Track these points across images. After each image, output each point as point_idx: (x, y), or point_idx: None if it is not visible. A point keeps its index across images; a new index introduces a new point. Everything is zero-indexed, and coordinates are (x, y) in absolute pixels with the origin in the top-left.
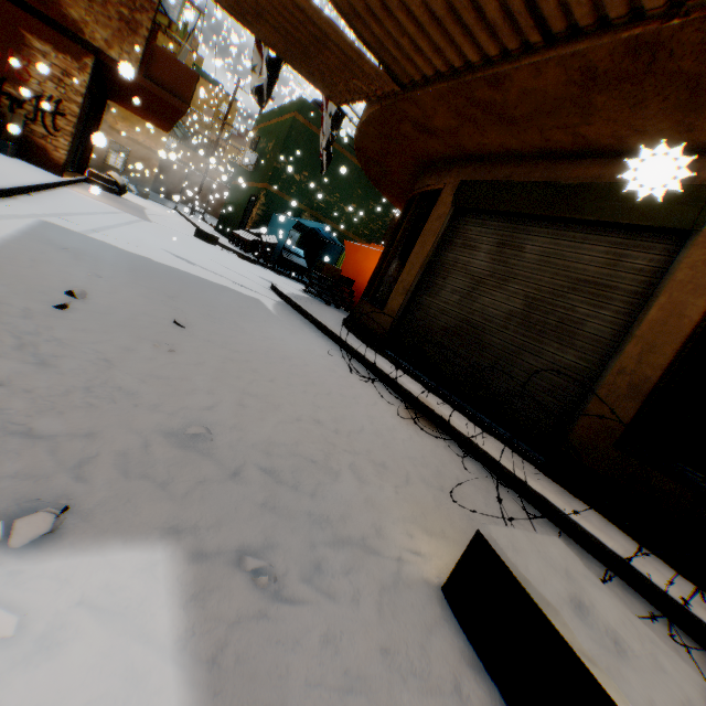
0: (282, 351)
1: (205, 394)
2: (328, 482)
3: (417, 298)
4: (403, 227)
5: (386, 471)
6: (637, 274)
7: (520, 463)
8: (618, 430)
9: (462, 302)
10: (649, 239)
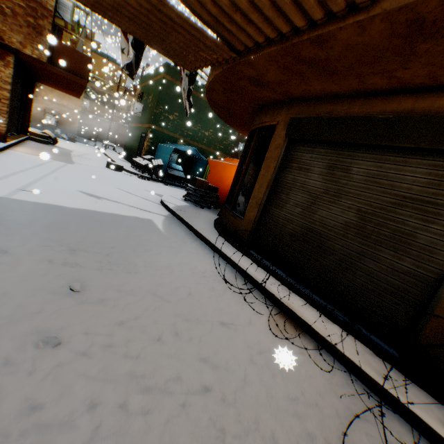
0: (169, 283)
1: (85, 412)
2: None
3: (267, 209)
4: (249, 154)
5: None
6: None
7: (380, 368)
8: None
9: (304, 214)
10: None
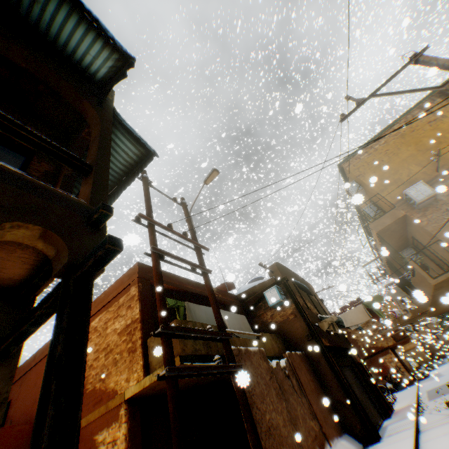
0: None
1: None
2: None
3: None
4: None
5: None
6: None
7: None
8: None
9: None
10: None
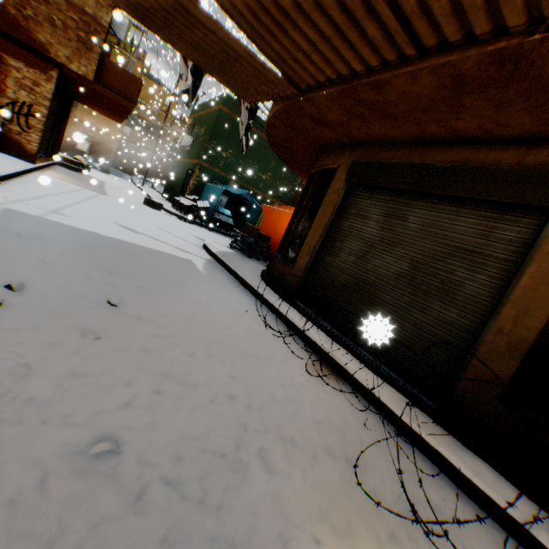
0: (206, 315)
1: (123, 387)
2: (236, 483)
3: (320, 258)
4: (307, 198)
5: (294, 449)
6: (507, 244)
7: (415, 414)
8: (500, 385)
9: (358, 263)
10: (515, 214)
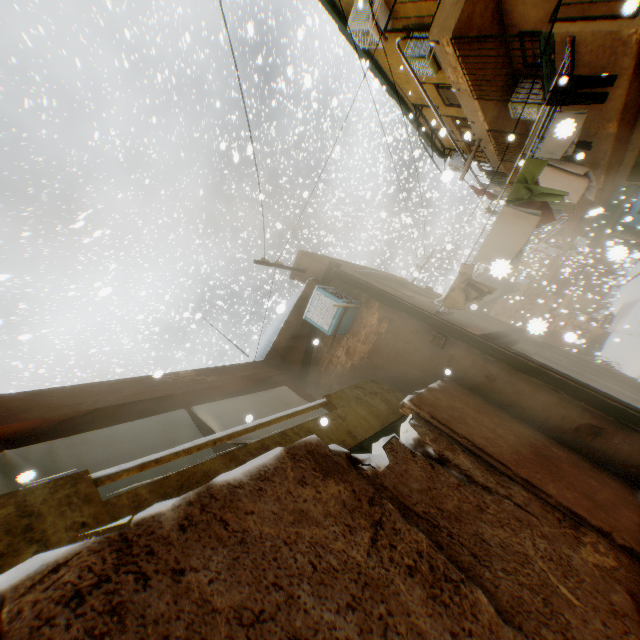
0: None
1: None
2: None
3: None
4: None
5: None
6: None
7: None
8: None
9: None
10: None
